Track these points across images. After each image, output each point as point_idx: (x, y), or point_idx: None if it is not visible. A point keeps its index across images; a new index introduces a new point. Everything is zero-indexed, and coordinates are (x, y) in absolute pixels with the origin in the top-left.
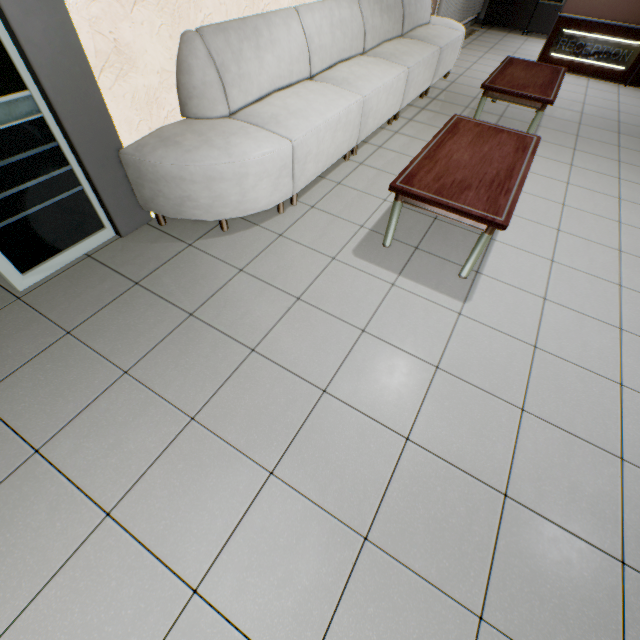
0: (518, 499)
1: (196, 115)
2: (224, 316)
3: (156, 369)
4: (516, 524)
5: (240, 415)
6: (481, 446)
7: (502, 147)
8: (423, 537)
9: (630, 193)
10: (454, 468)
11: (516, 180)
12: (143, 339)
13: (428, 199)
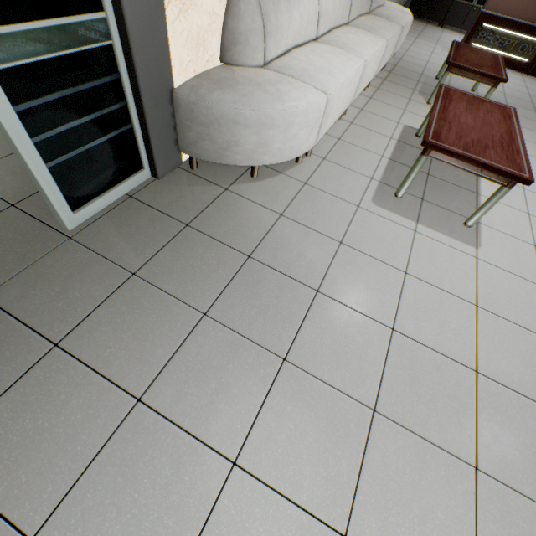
0: None
1: (236, 62)
2: (280, 258)
3: (233, 310)
4: None
5: (327, 354)
6: (535, 376)
7: (492, 114)
8: (521, 463)
9: None
10: (522, 397)
11: (518, 143)
12: (211, 280)
13: (461, 155)
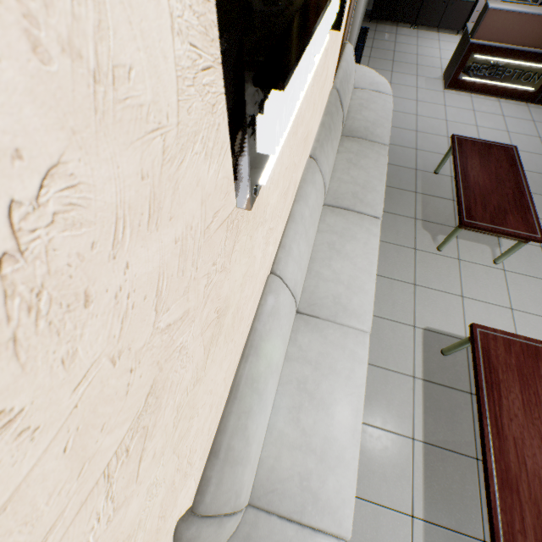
0: None
1: None
2: None
3: None
4: None
5: None
6: None
7: None
8: None
9: None
10: None
11: None
12: None
13: None
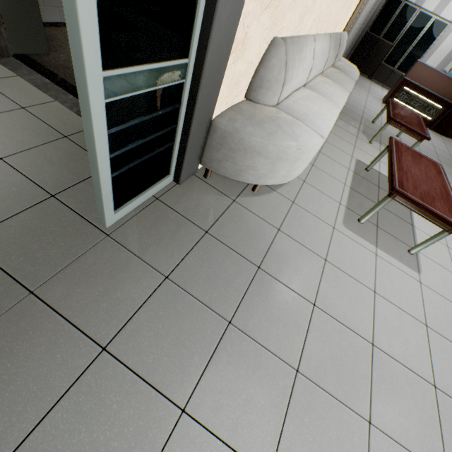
0: None
1: (258, 100)
2: (283, 271)
3: (252, 320)
4: None
5: (328, 367)
6: None
7: (429, 169)
8: None
9: None
10: None
11: (451, 197)
12: (231, 289)
13: (420, 204)
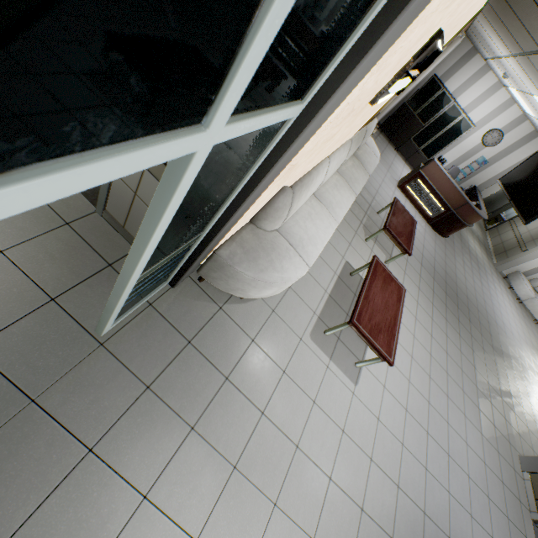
0: (366, 511)
1: (261, 226)
2: (246, 382)
3: (211, 426)
4: (364, 524)
5: (259, 464)
6: (356, 481)
7: (392, 295)
8: (334, 536)
9: (420, 315)
10: (346, 495)
11: (397, 327)
12: (200, 398)
13: (366, 337)
